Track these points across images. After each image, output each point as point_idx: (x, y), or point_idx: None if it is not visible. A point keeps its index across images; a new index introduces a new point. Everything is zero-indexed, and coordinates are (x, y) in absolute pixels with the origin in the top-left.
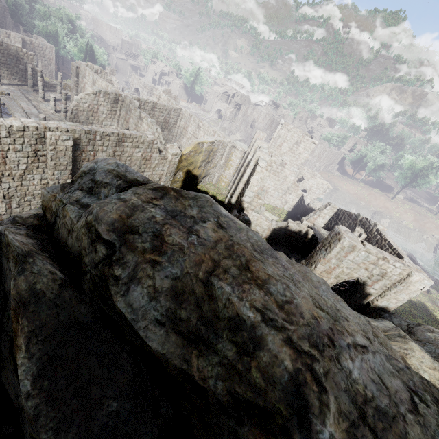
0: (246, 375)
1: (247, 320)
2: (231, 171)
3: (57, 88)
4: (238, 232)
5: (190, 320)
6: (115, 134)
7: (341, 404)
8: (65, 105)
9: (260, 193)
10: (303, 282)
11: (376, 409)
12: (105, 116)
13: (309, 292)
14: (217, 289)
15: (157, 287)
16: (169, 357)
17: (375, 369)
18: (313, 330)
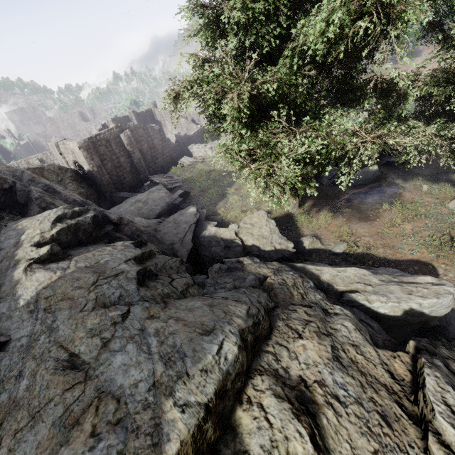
0: None
1: None
2: None
3: None
4: None
5: None
6: None
7: None
8: None
9: None
10: None
11: None
12: None
13: None
14: None
15: None
16: None
17: None
18: None
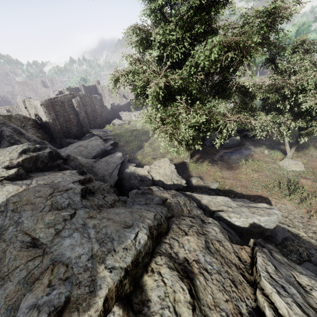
0: None
1: None
2: None
3: None
4: None
5: None
6: None
7: None
8: None
9: None
10: None
11: None
12: None
13: None
14: None
15: None
16: None
17: None
18: None
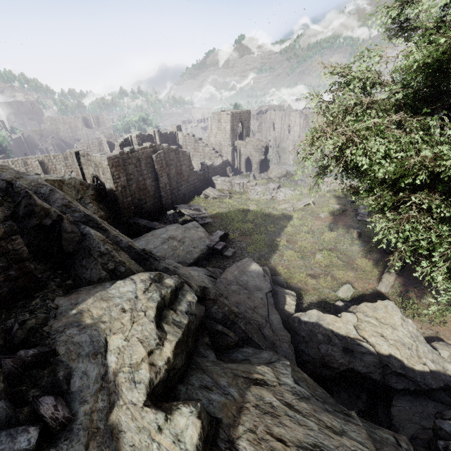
0: None
1: None
2: None
3: None
4: None
5: None
6: (61, 154)
7: None
8: None
9: None
10: None
11: None
12: None
13: None
14: None
15: None
16: None
17: None
18: None
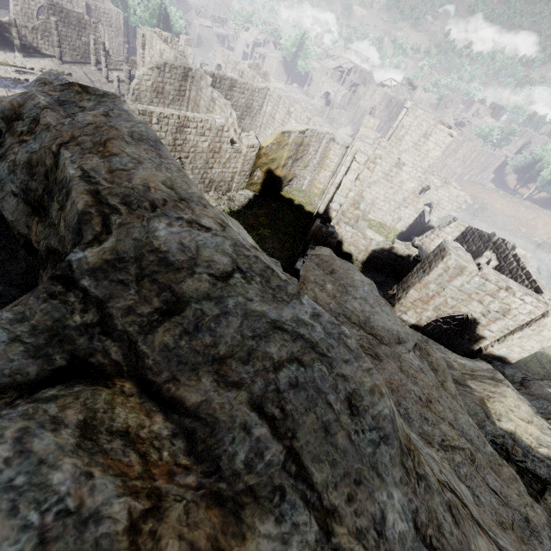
0: (58, 227)
1: (68, 178)
2: (327, 174)
3: (123, 65)
4: (124, 122)
5: (38, 191)
6: (175, 116)
7: (119, 245)
8: (129, 86)
9: (358, 200)
10: (176, 171)
11: (161, 258)
12: (172, 99)
13: (171, 177)
14: (61, 158)
15: (17, 161)
16: (16, 224)
17: (200, 242)
18: (135, 194)
